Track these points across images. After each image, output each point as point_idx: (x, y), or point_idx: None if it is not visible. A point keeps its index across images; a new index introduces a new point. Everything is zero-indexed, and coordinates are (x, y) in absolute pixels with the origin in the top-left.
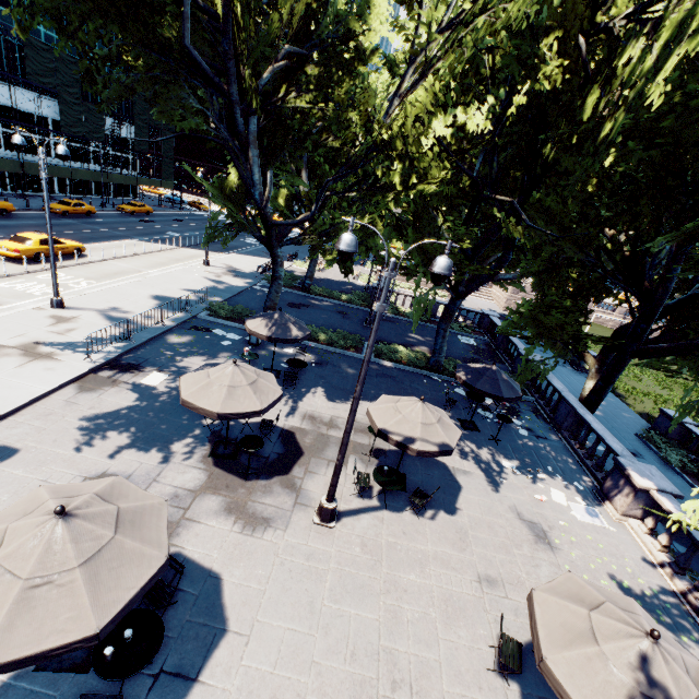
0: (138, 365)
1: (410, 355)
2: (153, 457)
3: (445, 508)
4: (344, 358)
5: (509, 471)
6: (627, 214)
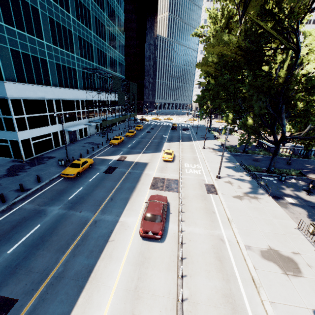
0: (276, 196)
1: None
2: None
3: None
4: (311, 180)
5: None
6: None
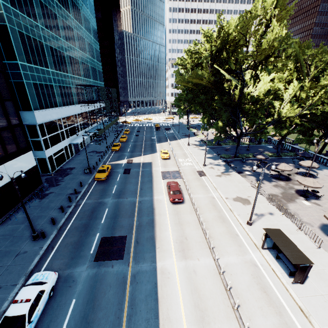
0: (240, 171)
1: (272, 154)
2: (273, 182)
3: (316, 177)
4: (260, 159)
5: (316, 170)
6: (327, 118)
